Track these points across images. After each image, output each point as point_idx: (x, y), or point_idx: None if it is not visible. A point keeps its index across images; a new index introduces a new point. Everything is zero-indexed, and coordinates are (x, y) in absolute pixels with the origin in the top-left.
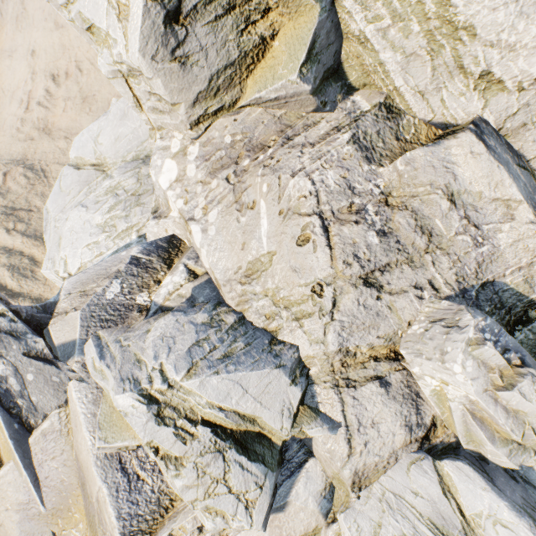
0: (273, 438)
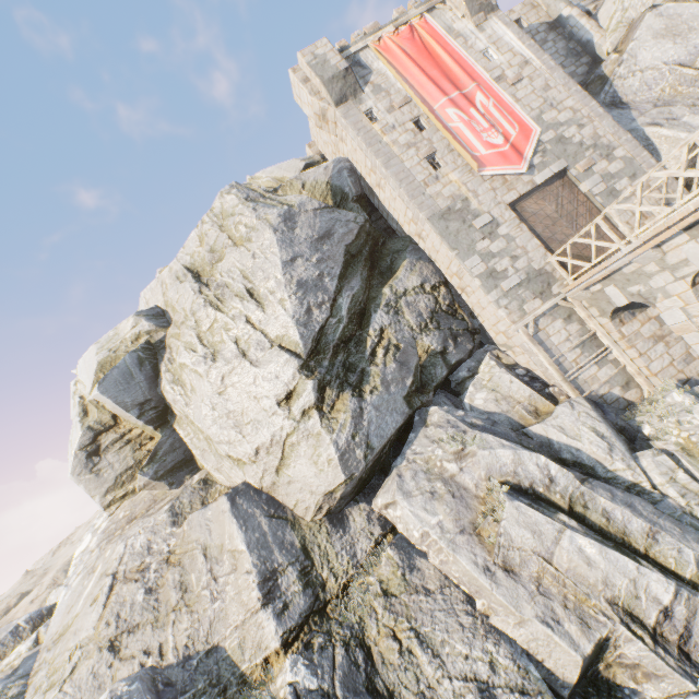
0: None
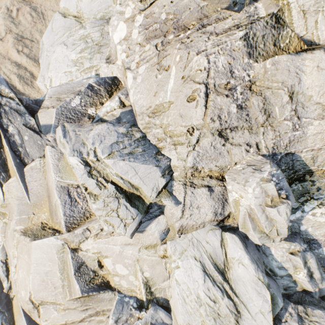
0: (145, 200)
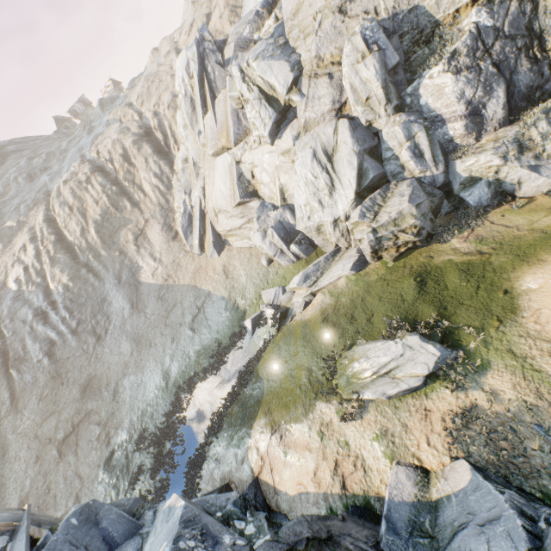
0: (281, 103)
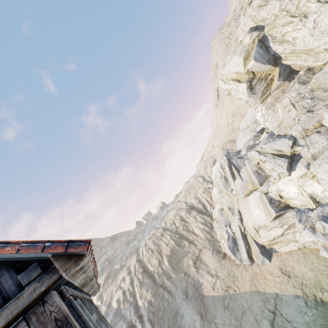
0: (288, 154)
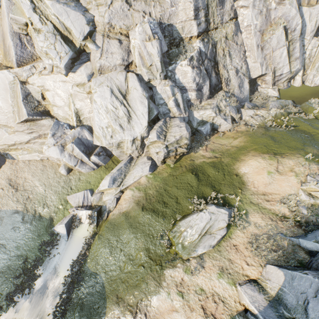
0: (76, 45)
